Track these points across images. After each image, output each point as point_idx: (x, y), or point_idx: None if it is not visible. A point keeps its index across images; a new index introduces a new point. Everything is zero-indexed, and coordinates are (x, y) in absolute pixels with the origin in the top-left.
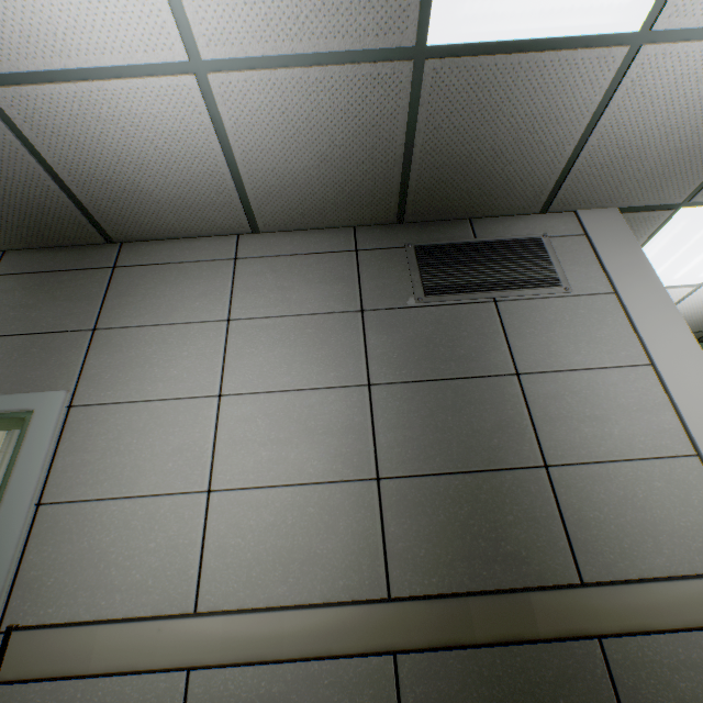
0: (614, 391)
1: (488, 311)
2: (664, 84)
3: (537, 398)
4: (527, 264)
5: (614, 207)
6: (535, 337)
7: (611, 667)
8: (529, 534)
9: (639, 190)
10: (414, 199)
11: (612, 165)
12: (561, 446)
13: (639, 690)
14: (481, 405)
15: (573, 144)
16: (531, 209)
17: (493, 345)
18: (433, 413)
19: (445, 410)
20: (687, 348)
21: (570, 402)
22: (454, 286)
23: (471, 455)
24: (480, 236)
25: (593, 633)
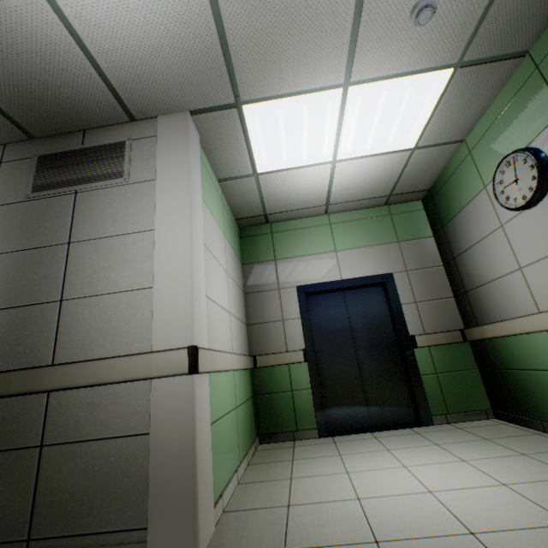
0: (124, 249)
1: (69, 200)
2: (104, 16)
3: (75, 258)
4: (108, 162)
5: (185, 110)
6: (91, 217)
7: (49, 407)
8: (36, 341)
9: (189, 96)
10: (23, 121)
11: (142, 80)
12: (76, 287)
13: (59, 418)
14: (39, 265)
15: (92, 68)
16: (121, 119)
17: (63, 224)
18: (9, 272)
19: (17, 270)
20: (181, 216)
21: (94, 259)
22: (53, 184)
23: (21, 297)
24: (86, 144)
25: (39, 390)
